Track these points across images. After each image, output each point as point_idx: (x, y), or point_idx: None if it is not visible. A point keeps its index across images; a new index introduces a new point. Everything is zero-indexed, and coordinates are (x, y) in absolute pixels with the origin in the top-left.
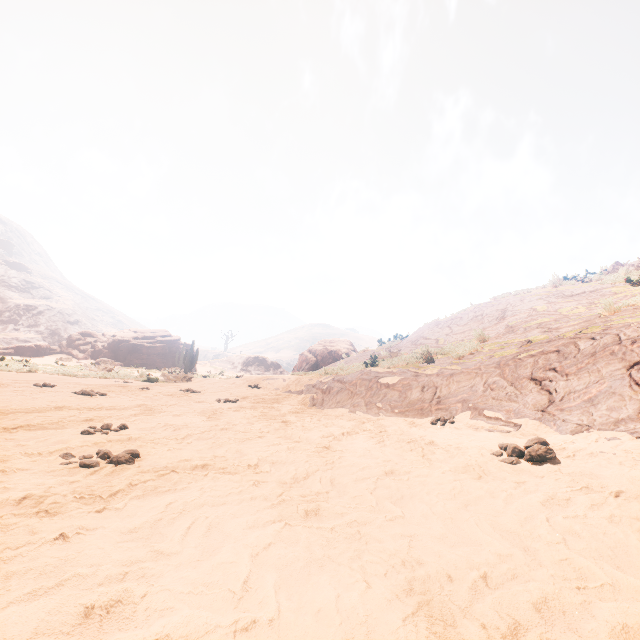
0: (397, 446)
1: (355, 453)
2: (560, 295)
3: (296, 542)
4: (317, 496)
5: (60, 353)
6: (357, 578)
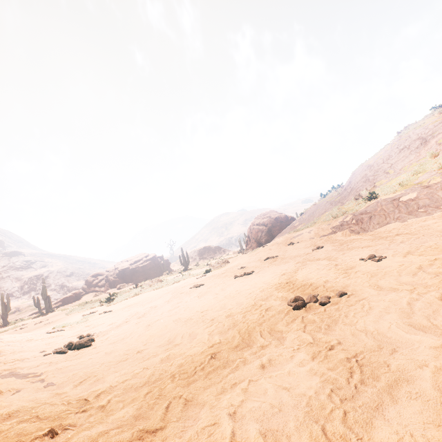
0: None
1: None
2: None
3: None
4: None
5: (86, 293)
6: None
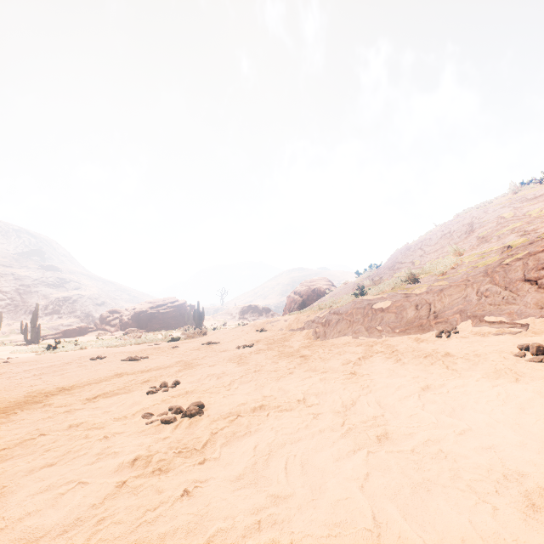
0: (416, 362)
1: (381, 374)
2: (523, 200)
3: (387, 469)
4: (375, 420)
5: (96, 330)
6: (475, 500)
